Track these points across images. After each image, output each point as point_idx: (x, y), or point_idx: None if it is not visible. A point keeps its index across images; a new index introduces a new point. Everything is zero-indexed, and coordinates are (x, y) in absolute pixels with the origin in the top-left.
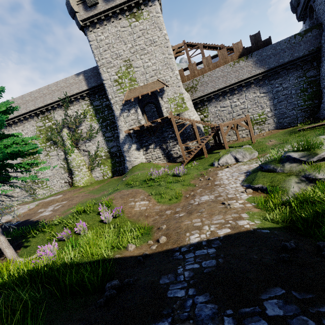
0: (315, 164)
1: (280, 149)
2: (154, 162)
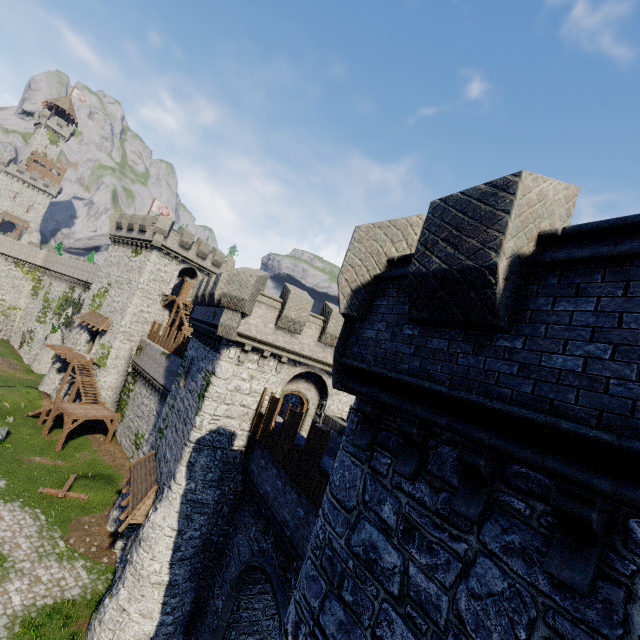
0: None
1: None
2: (54, 395)
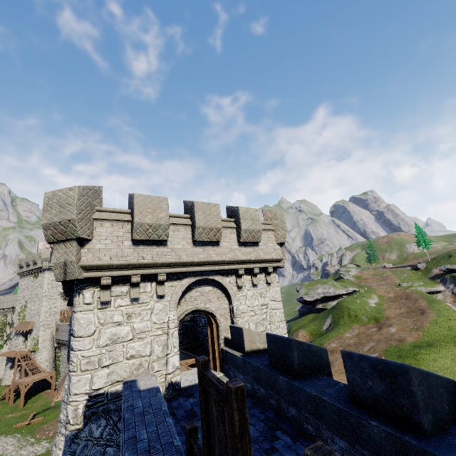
0: None
1: None
2: None
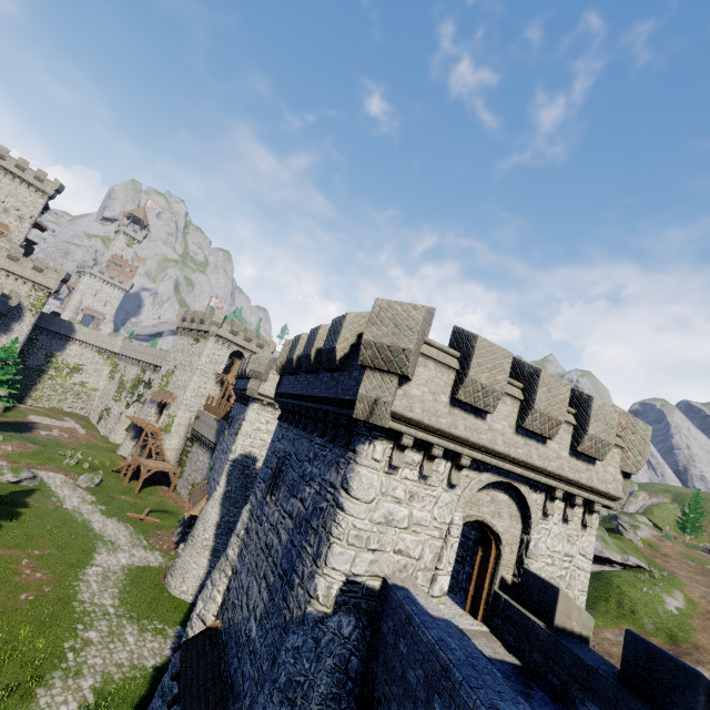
0: (2, 471)
1: (88, 493)
2: (129, 458)
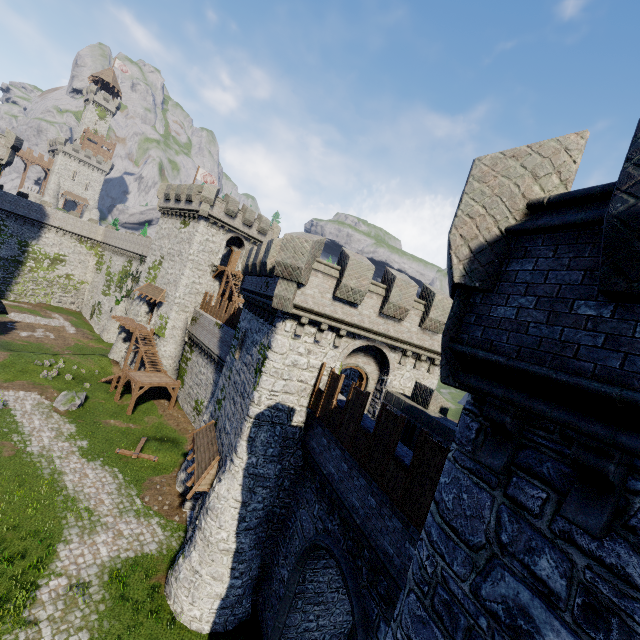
0: None
1: (66, 420)
2: (122, 363)
